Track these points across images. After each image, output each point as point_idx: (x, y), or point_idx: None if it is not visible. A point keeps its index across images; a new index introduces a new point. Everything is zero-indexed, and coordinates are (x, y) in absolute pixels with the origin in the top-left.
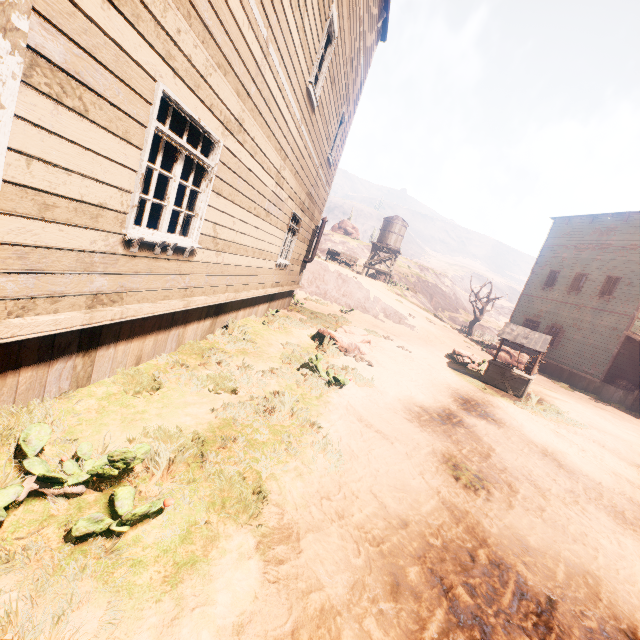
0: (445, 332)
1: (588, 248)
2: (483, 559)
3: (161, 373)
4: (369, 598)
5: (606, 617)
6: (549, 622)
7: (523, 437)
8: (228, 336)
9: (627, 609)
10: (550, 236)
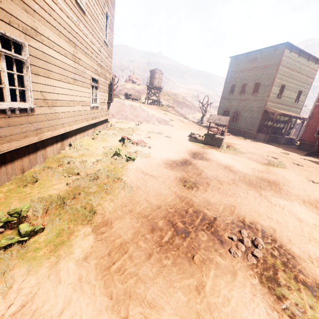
0: (188, 125)
1: (246, 70)
2: (190, 211)
3: (37, 174)
4: (141, 235)
5: (235, 218)
6: (212, 225)
7: (218, 163)
8: (72, 149)
9: (243, 213)
10: (230, 67)
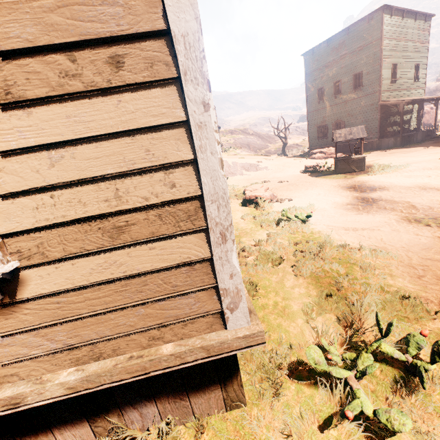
0: (282, 160)
1: (333, 63)
2: None
3: None
4: None
5: None
6: None
7: (402, 187)
8: None
9: None
10: (306, 67)
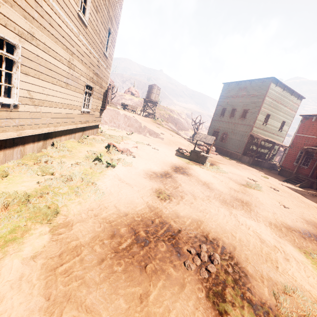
0: (179, 140)
1: (237, 97)
2: (157, 222)
3: (9, 169)
4: (99, 240)
5: (199, 232)
6: (175, 237)
7: (197, 179)
8: (54, 149)
9: (209, 229)
10: (222, 92)
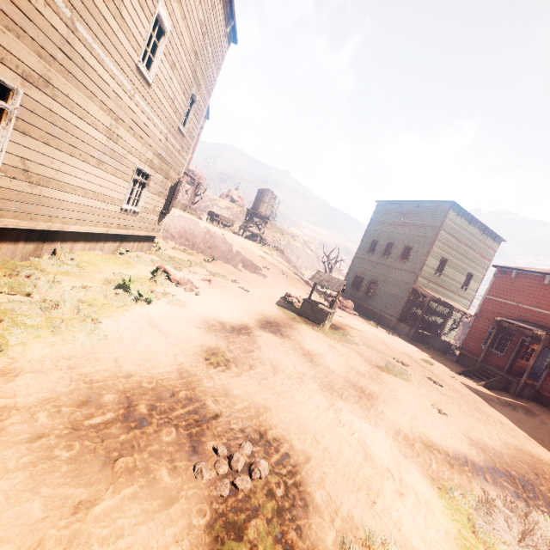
0: (293, 282)
1: (396, 225)
2: (181, 395)
3: None
4: (55, 405)
5: (253, 425)
6: (202, 424)
7: (297, 345)
8: (54, 260)
9: (275, 423)
10: (374, 214)
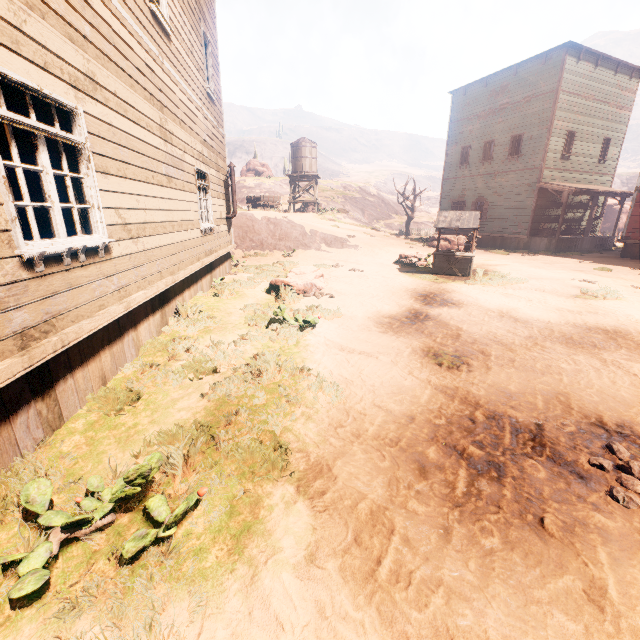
0: (386, 241)
1: (489, 113)
2: (481, 418)
3: (134, 383)
4: (405, 487)
5: (579, 419)
6: (542, 441)
7: (481, 309)
8: (184, 321)
9: (592, 407)
10: (453, 112)
